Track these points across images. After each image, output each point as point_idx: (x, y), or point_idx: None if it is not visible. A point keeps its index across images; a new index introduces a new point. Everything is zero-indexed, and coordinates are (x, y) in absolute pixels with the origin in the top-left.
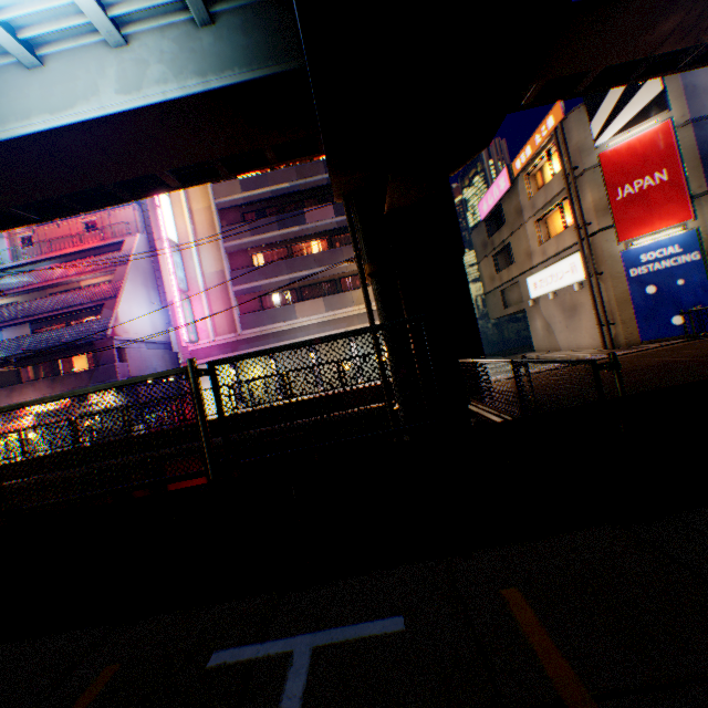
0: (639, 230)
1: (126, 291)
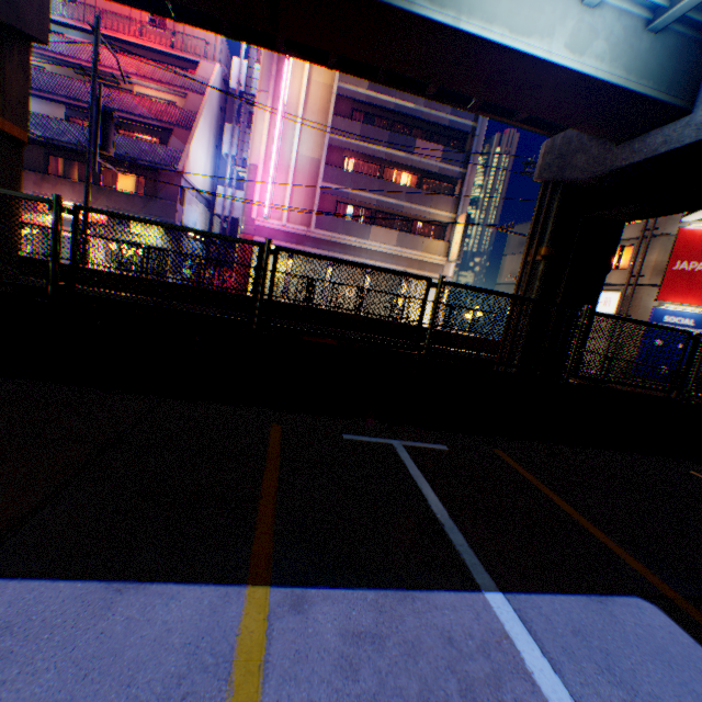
0: (675, 298)
1: (199, 127)
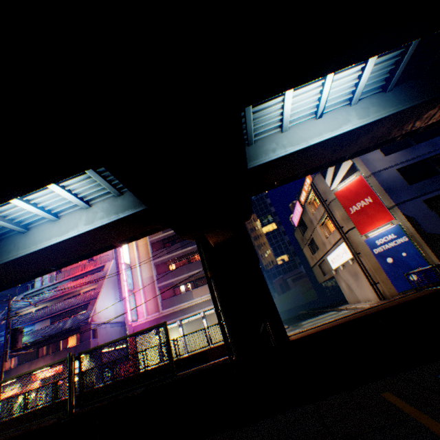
0: (369, 227)
1: (102, 293)
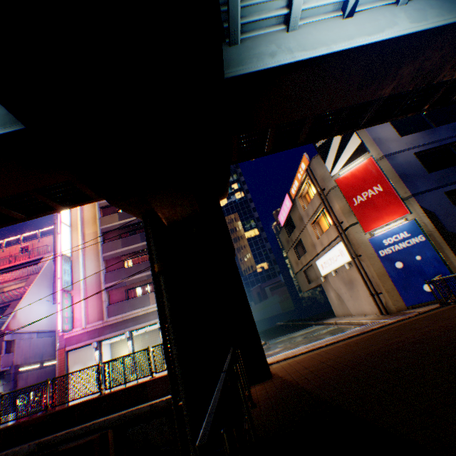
0: (376, 223)
1: (31, 292)
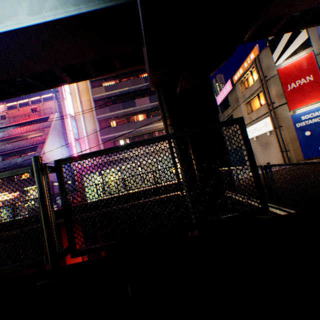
0: (300, 104)
1: (49, 139)
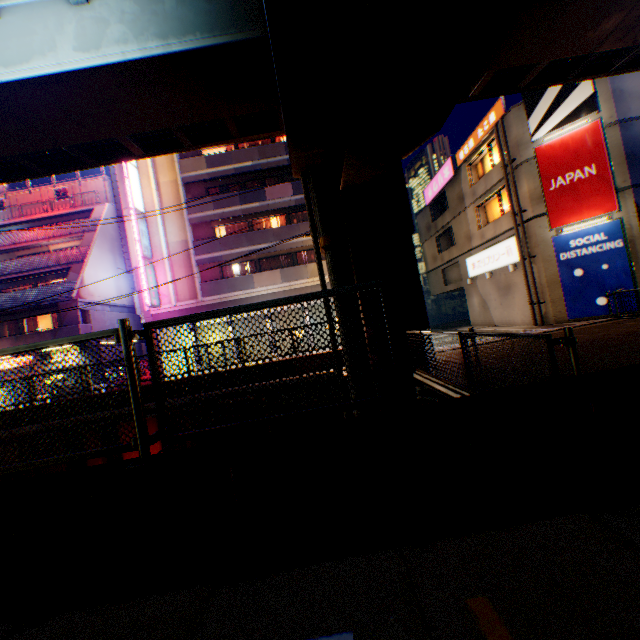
0: (570, 218)
1: (93, 256)
